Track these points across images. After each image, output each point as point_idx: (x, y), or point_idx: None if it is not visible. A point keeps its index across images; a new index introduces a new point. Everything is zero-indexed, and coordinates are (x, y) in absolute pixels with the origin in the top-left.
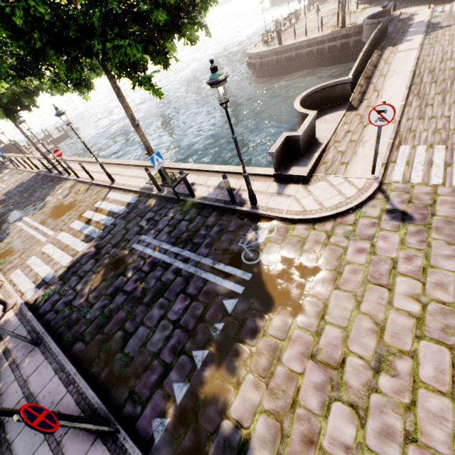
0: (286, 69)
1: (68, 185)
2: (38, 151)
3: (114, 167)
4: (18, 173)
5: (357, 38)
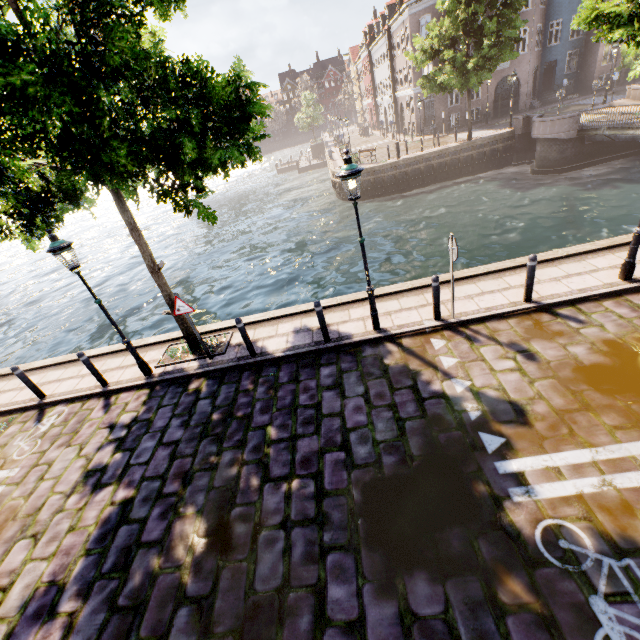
0: (409, 184)
1: (444, 342)
2: (173, 310)
3: (519, 273)
4: (9, 420)
5: (494, 147)
